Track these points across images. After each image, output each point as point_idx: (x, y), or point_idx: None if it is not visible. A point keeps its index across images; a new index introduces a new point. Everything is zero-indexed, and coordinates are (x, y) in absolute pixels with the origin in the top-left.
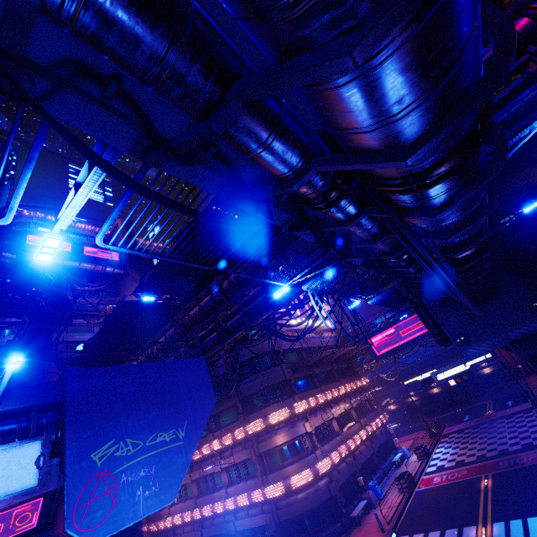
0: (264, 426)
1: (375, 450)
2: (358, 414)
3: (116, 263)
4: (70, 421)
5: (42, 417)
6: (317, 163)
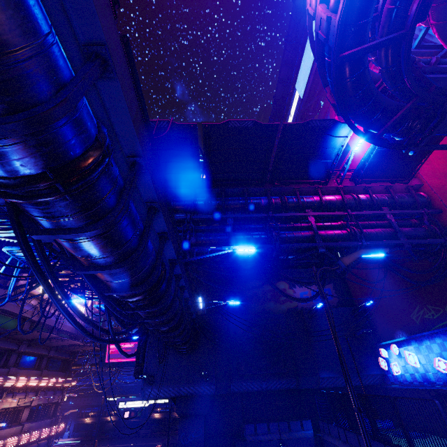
0: None
1: None
2: (32, 415)
3: None
4: None
5: None
6: None
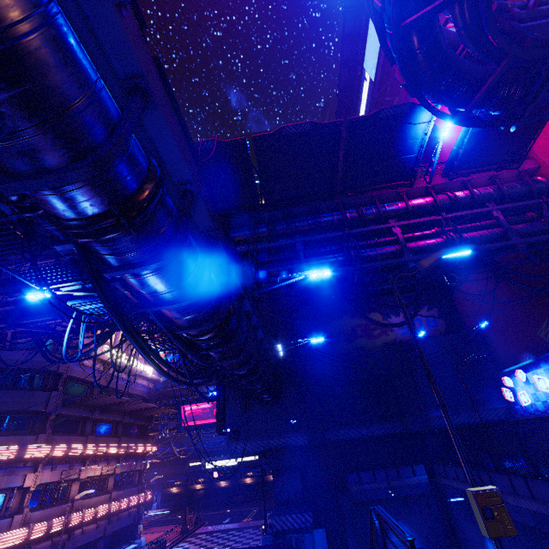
0: None
1: (107, 533)
2: (118, 483)
3: None
4: None
5: None
6: None
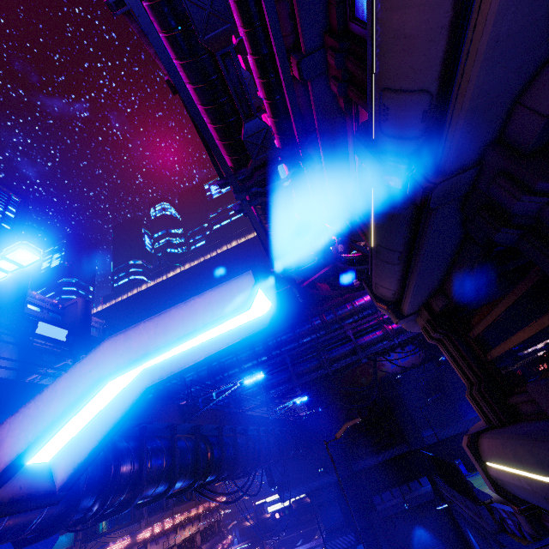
0: None
1: None
2: (204, 537)
3: None
4: None
5: None
6: None
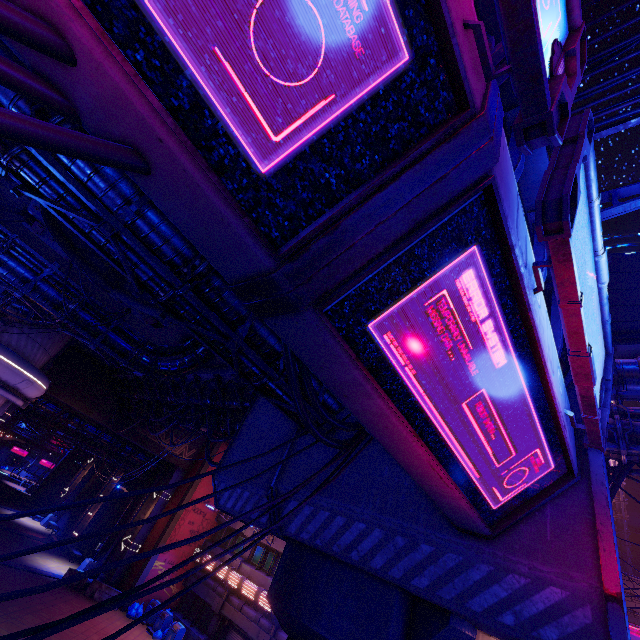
0: None
1: None
2: None
3: None
4: None
5: None
6: None
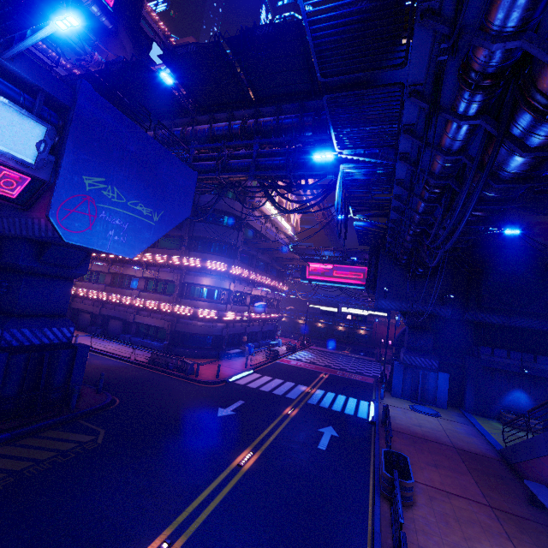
0: (200, 266)
1: (263, 330)
2: (266, 304)
3: (107, 9)
4: (73, 133)
5: (45, 108)
6: (529, 38)
